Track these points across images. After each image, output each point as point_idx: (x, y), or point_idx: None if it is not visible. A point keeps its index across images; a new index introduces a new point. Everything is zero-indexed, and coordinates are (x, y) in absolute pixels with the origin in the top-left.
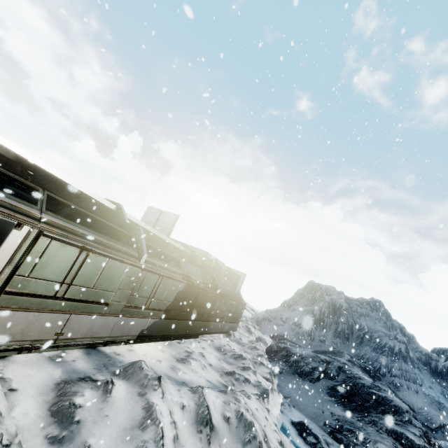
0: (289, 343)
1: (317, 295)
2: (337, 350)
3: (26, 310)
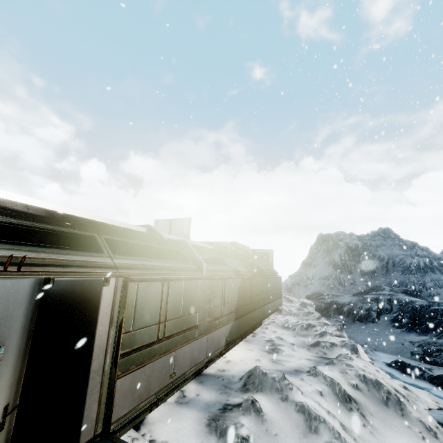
0: (327, 297)
1: (330, 244)
2: (374, 286)
3: (142, 365)
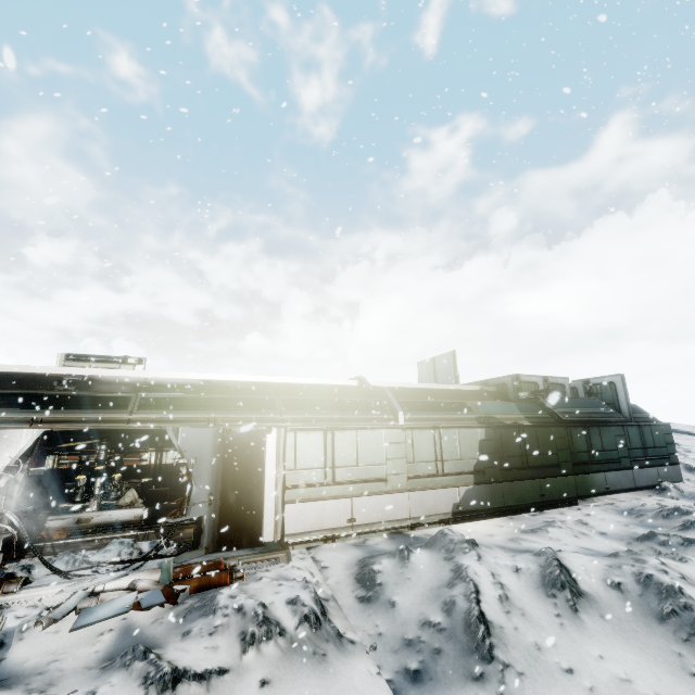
0: None
1: None
2: None
3: (310, 500)
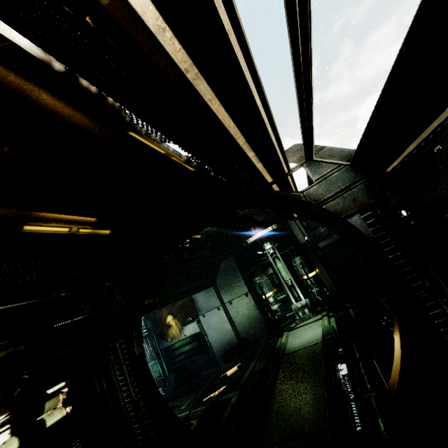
0: None
1: None
2: None
3: None
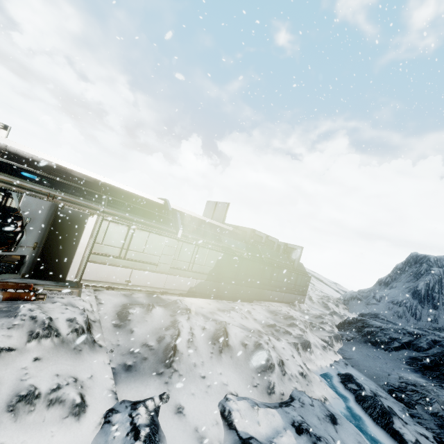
0: (381, 321)
1: (423, 268)
2: (443, 327)
3: (105, 264)
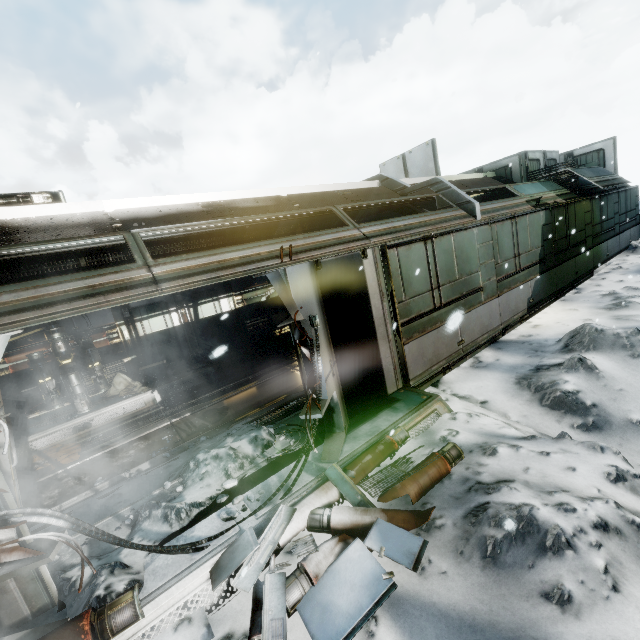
0: None
1: None
2: None
3: (424, 333)
